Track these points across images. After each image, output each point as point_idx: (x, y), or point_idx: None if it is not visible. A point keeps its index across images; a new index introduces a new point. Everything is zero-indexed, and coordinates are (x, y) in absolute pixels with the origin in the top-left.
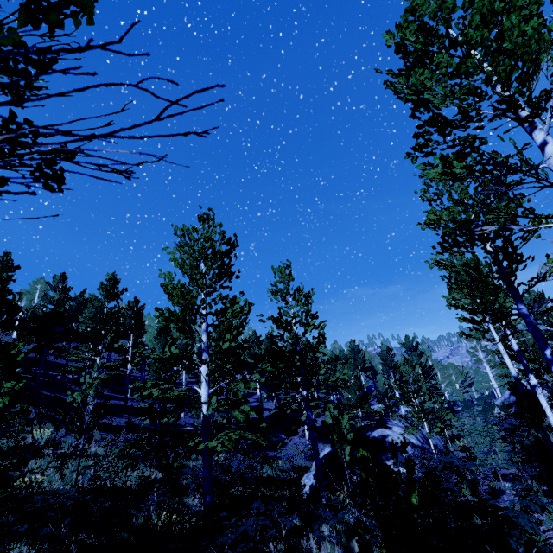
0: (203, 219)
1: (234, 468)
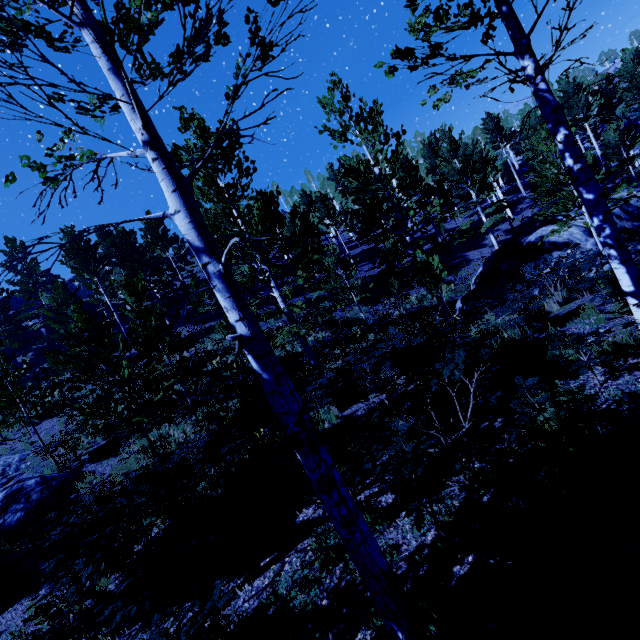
0: (182, 127)
1: (371, 320)
